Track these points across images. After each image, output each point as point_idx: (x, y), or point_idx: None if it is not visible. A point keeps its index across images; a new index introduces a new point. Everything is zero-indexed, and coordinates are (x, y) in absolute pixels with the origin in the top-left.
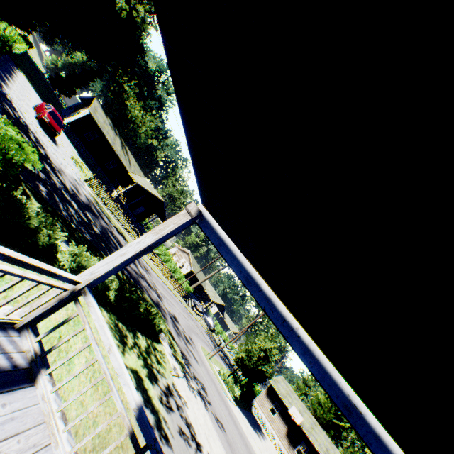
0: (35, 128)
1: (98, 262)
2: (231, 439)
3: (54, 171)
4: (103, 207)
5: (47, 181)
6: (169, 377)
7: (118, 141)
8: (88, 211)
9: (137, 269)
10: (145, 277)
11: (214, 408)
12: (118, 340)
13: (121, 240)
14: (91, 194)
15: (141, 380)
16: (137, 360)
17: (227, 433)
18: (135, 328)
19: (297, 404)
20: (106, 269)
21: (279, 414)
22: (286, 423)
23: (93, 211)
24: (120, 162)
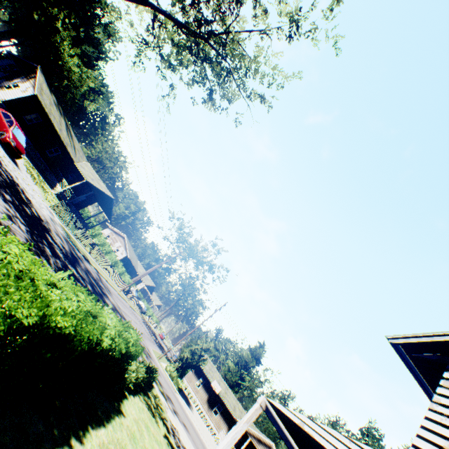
0: (10, 166)
1: (224, 445)
2: (192, 435)
3: (51, 236)
4: (69, 233)
5: (63, 267)
6: (167, 417)
7: (64, 124)
8: (76, 263)
9: (111, 301)
10: (115, 307)
11: (180, 416)
12: (153, 417)
13: (92, 271)
14: (60, 224)
15: (169, 439)
16: (161, 422)
17: (189, 431)
18: (147, 390)
19: (216, 376)
20: (228, 448)
21: (203, 386)
22: (208, 392)
23: (75, 257)
24: (65, 149)
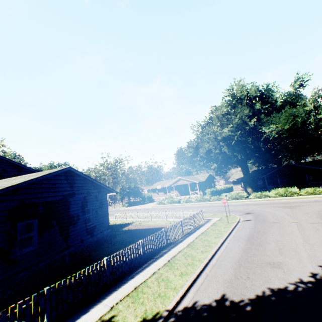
0: None
1: None
2: None
3: None
4: None
5: None
6: None
7: None
8: None
9: None
10: None
11: None
12: None
13: None
14: None
15: None
16: None
17: None
18: None
19: (163, 183)
20: None
21: (159, 192)
22: (162, 191)
23: None
24: None
